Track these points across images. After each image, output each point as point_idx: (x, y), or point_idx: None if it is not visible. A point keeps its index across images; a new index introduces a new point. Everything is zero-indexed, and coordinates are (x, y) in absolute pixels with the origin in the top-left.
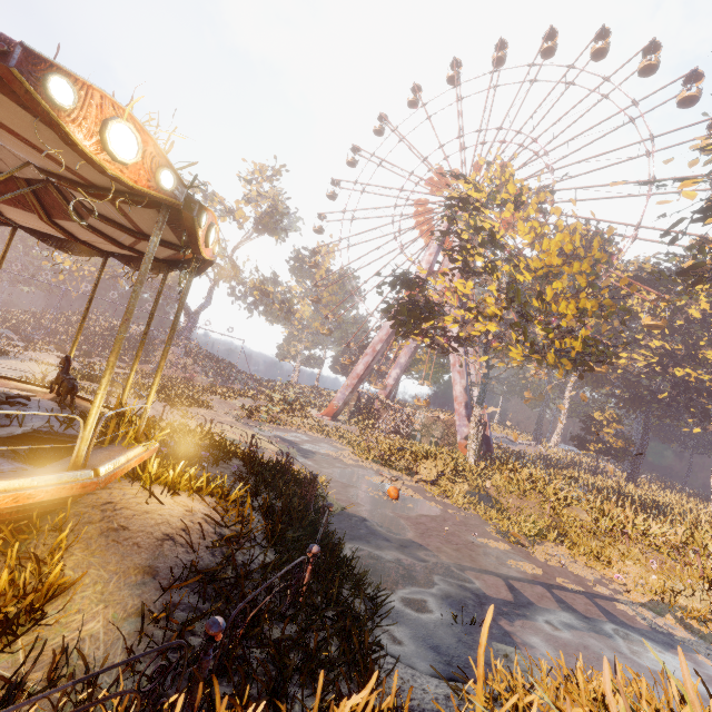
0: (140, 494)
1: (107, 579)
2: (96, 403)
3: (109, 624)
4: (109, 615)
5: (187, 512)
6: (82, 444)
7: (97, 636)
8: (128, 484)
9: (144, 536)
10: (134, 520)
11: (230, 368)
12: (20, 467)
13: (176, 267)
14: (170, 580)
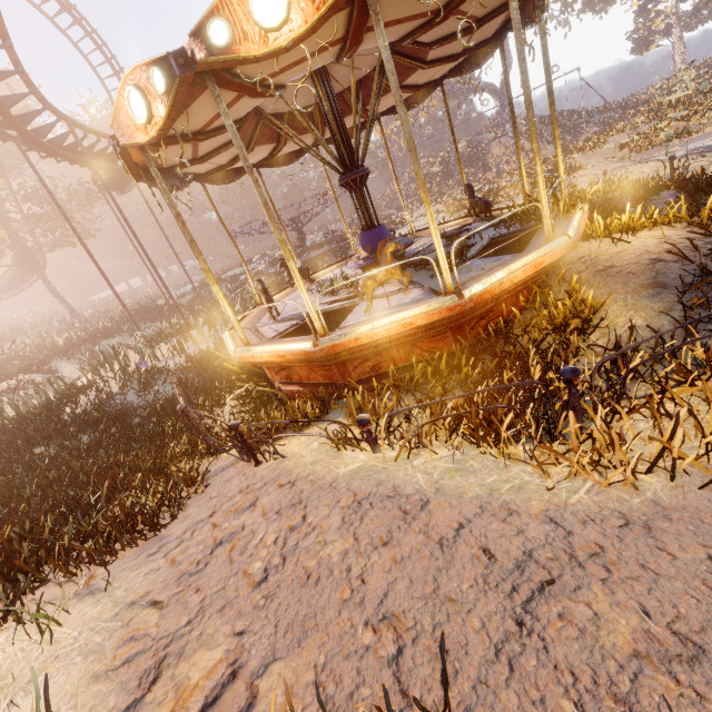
0: (602, 245)
1: (622, 298)
2: (540, 188)
3: (647, 320)
4: (642, 316)
5: (659, 240)
6: (546, 222)
7: (643, 327)
8: (583, 244)
9: (632, 267)
10: (613, 260)
11: (573, 117)
12: (513, 256)
13: (505, 32)
14: (681, 286)
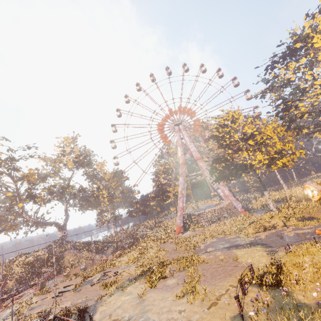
0: None
1: None
2: None
3: None
4: None
5: None
6: None
7: None
8: None
9: None
10: None
11: (99, 243)
12: None
13: None
14: None
